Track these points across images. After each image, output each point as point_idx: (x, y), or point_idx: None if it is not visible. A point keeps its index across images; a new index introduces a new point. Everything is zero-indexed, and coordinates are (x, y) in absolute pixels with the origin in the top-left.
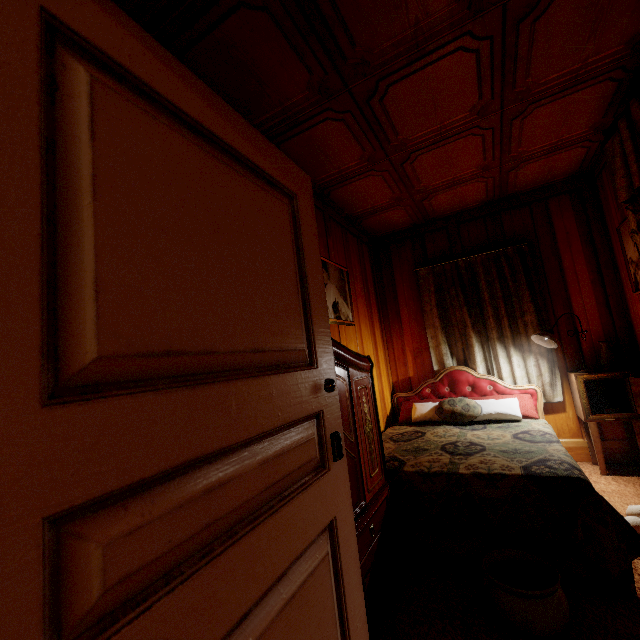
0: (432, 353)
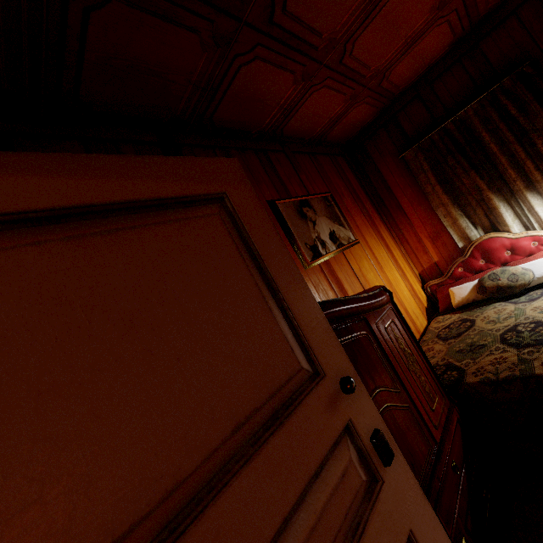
0: (451, 232)
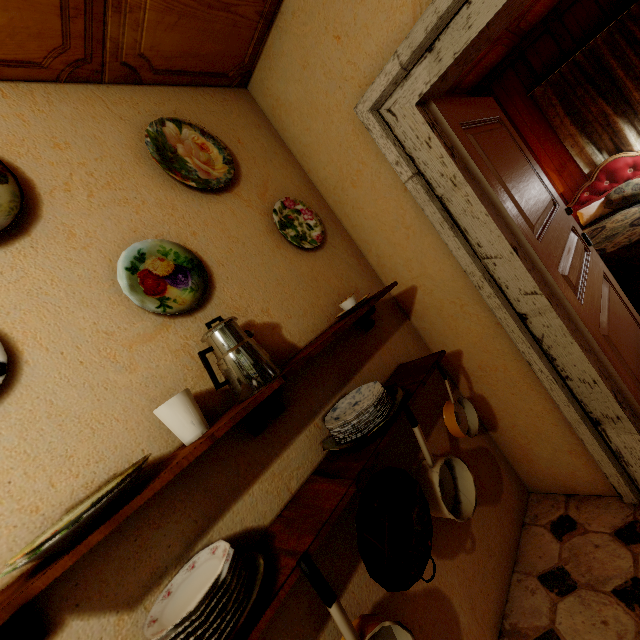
0: (577, 160)
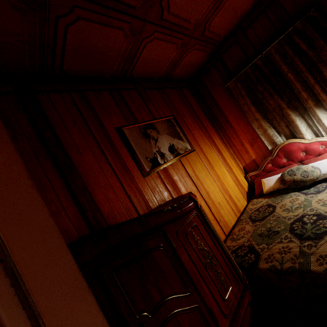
0: (262, 138)
